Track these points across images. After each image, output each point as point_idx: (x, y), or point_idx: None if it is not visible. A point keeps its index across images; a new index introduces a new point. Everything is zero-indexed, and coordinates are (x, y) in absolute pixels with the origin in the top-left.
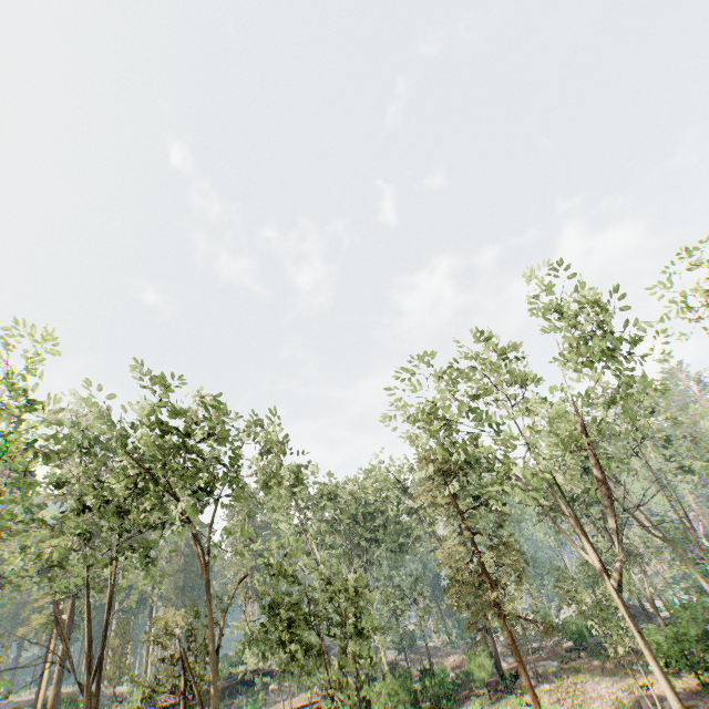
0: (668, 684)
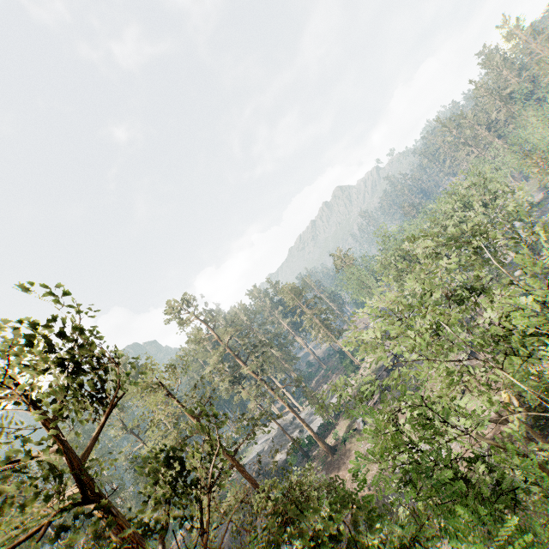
0: None
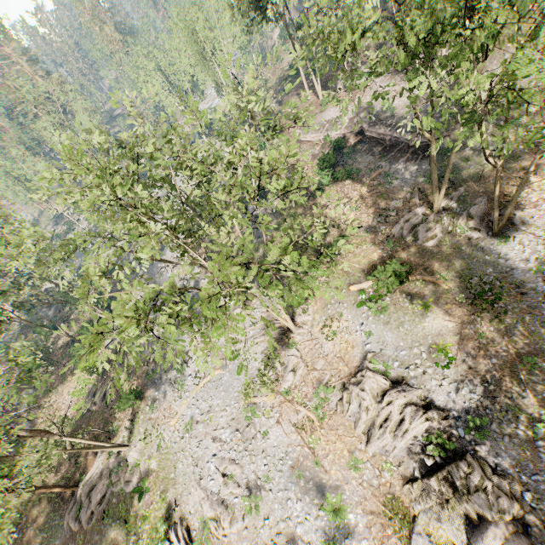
0: (105, 448)
